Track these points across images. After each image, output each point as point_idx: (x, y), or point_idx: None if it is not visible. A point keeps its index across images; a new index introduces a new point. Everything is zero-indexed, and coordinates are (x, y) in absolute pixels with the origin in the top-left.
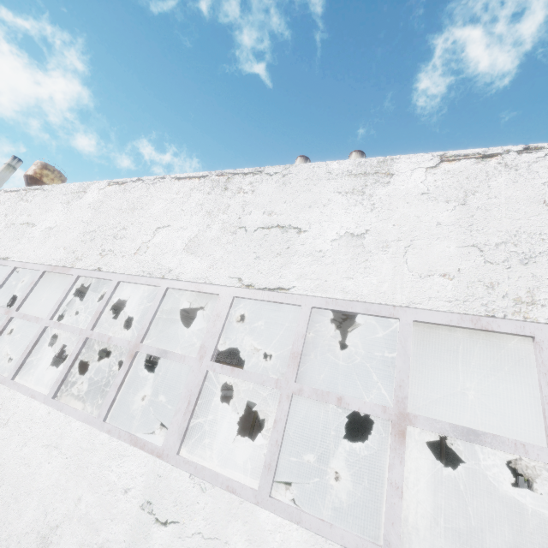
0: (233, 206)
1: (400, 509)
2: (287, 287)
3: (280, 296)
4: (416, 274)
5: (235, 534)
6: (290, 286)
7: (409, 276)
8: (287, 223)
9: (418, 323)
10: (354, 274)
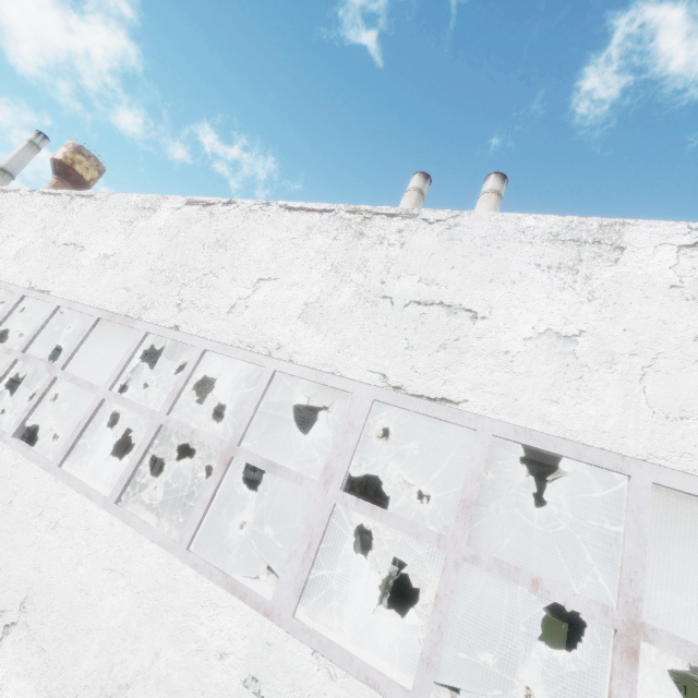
0: (372, 263)
1: None
2: (455, 399)
3: (444, 411)
4: (660, 412)
5: None
6: (461, 399)
7: (649, 413)
8: (455, 300)
9: (657, 485)
10: (560, 396)
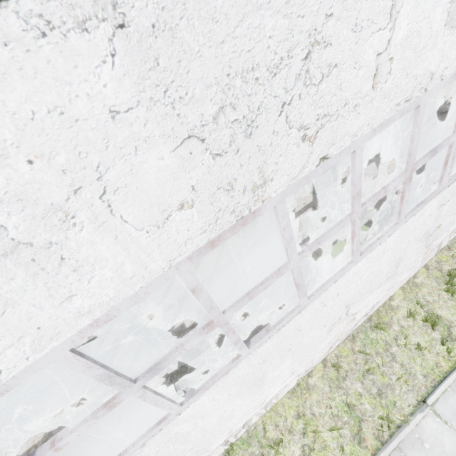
0: None
1: None
2: None
3: None
4: None
5: None
6: None
7: None
8: None
9: None
10: None
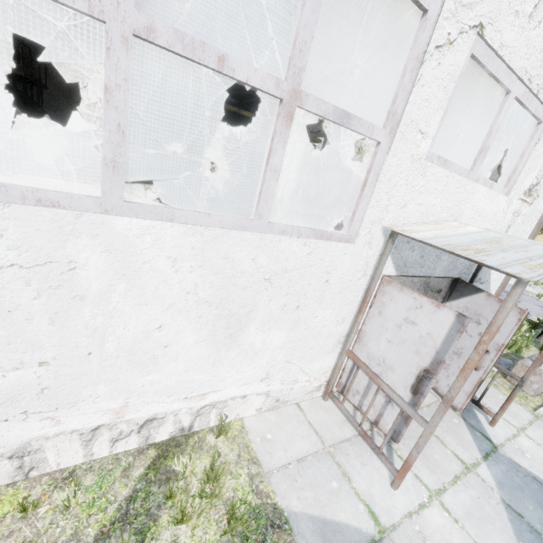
0: None
1: (275, 189)
2: None
3: None
4: None
5: (81, 251)
6: None
7: None
8: None
9: None
10: None
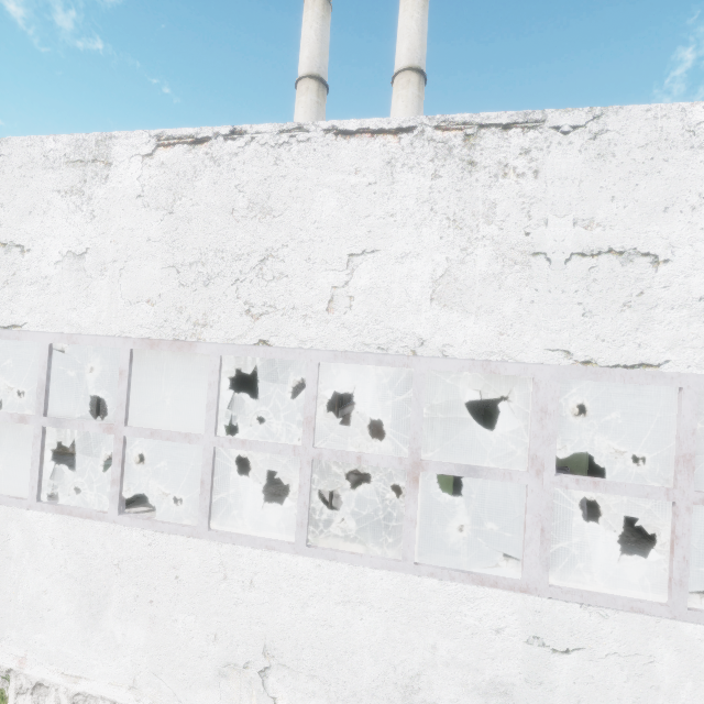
0: (503, 207)
1: None
2: (655, 362)
3: (643, 376)
4: None
5: (658, 648)
6: (661, 360)
7: None
8: (627, 244)
9: None
10: None
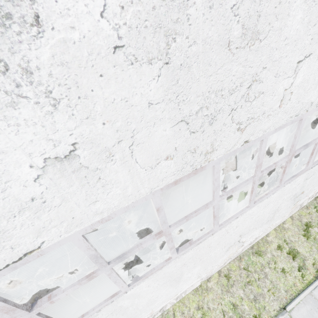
0: None
1: None
2: None
3: None
4: None
5: None
6: None
7: None
8: None
9: None
10: None
